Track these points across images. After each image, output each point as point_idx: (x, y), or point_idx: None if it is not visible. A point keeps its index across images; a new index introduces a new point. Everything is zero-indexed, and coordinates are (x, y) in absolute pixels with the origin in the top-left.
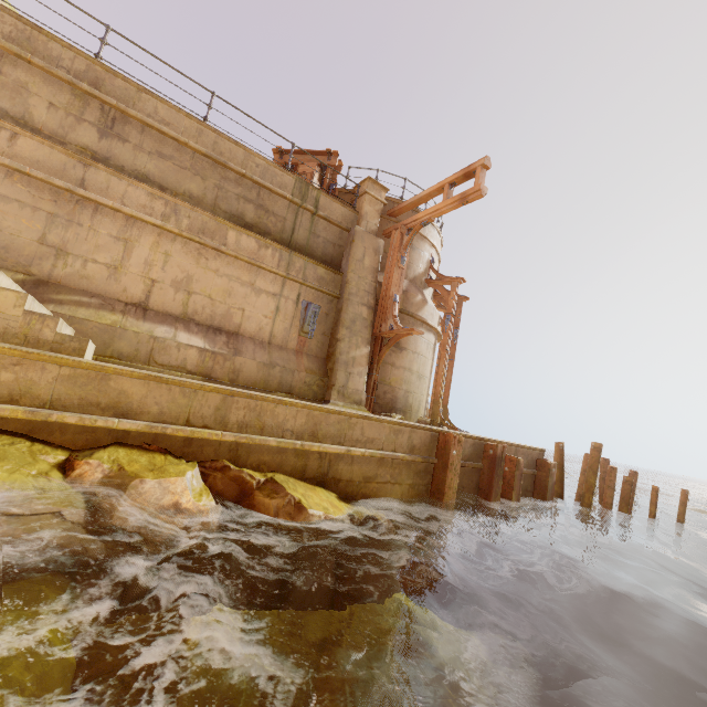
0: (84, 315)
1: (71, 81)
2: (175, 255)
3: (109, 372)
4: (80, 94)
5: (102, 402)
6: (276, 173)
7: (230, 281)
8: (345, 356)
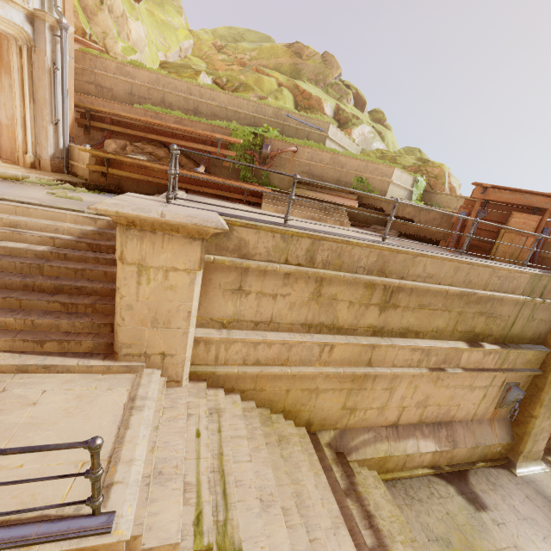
0: (370, 454)
1: (368, 281)
2: (420, 385)
3: None
4: (369, 283)
5: None
6: (514, 277)
7: (454, 388)
8: (536, 429)
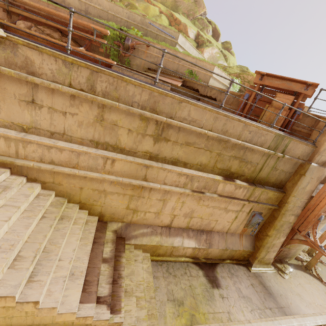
0: (145, 242)
1: (140, 113)
2: (187, 202)
3: None
4: (144, 117)
5: None
6: (262, 134)
7: (213, 208)
8: (269, 244)
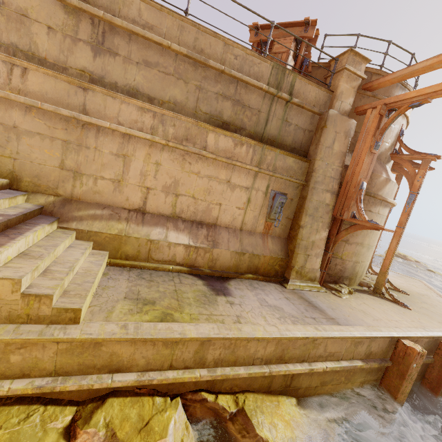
0: (98, 228)
1: None
2: (163, 164)
3: (100, 341)
4: (71, 10)
5: (97, 364)
6: (254, 62)
7: (209, 180)
8: (305, 241)
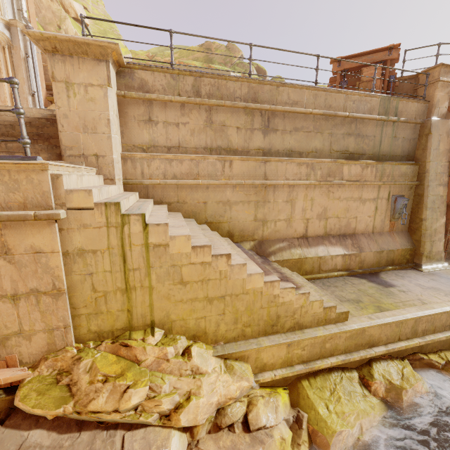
0: (286, 256)
1: (245, 106)
2: (316, 198)
3: (365, 328)
4: (248, 111)
5: (363, 343)
6: (366, 101)
7: (347, 201)
8: (429, 230)
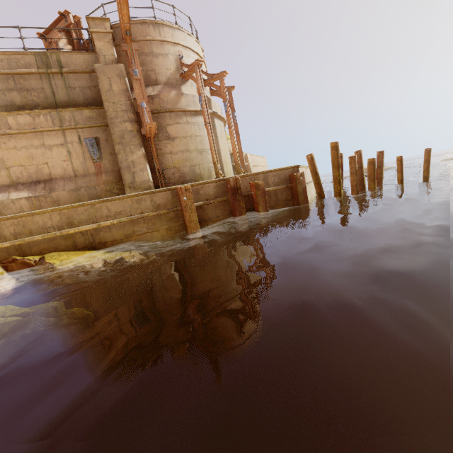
0: None
1: None
2: None
3: None
4: None
5: None
6: (18, 59)
7: (27, 149)
8: (125, 163)
